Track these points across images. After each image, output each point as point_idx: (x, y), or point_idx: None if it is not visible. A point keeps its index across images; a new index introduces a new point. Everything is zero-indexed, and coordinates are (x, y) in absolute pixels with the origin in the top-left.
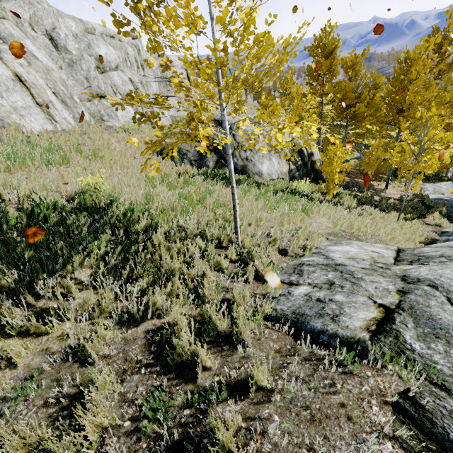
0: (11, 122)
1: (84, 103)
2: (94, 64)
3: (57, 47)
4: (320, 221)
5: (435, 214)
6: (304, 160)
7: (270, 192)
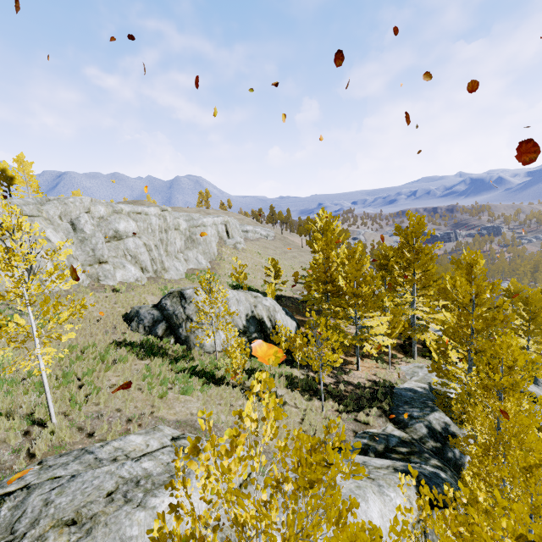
0: (3, 289)
1: (85, 267)
2: (104, 239)
3: (76, 230)
4: (192, 406)
5: (373, 409)
6: (267, 331)
7: (176, 369)
